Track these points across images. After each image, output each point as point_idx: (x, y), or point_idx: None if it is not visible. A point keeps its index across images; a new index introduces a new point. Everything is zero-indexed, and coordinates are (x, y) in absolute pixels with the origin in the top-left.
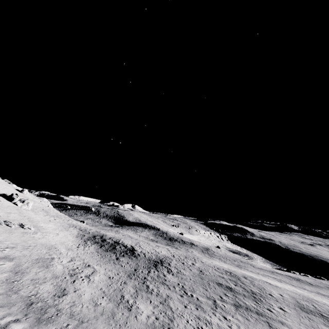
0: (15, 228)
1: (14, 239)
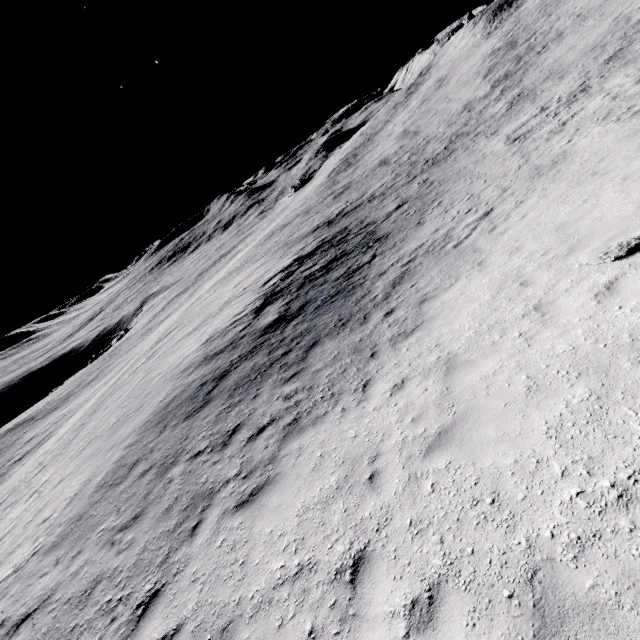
0: None
1: None
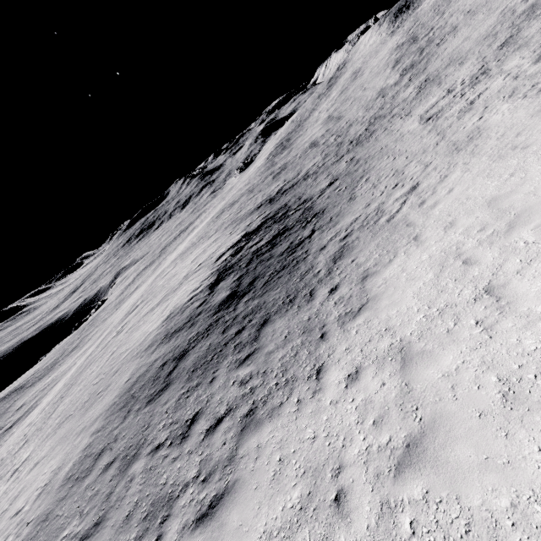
0: None
1: None
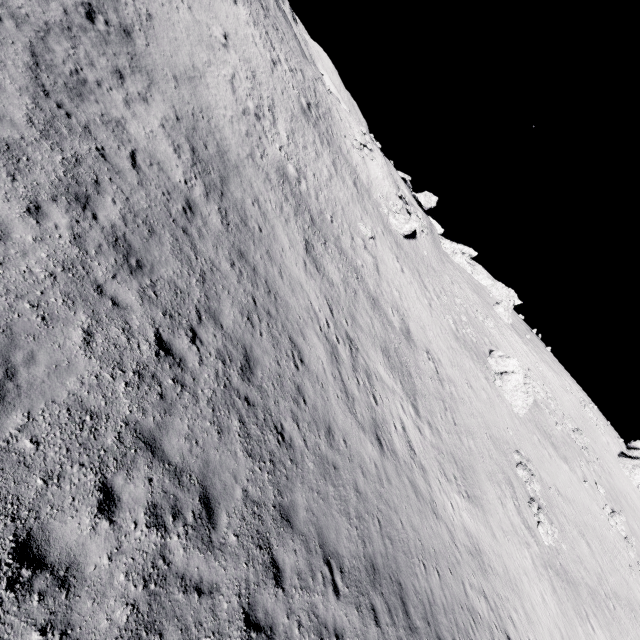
0: (517, 474)
1: (470, 418)
